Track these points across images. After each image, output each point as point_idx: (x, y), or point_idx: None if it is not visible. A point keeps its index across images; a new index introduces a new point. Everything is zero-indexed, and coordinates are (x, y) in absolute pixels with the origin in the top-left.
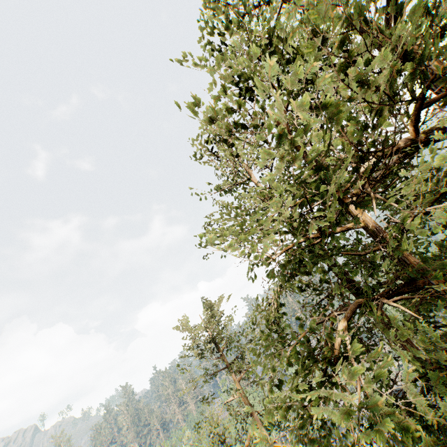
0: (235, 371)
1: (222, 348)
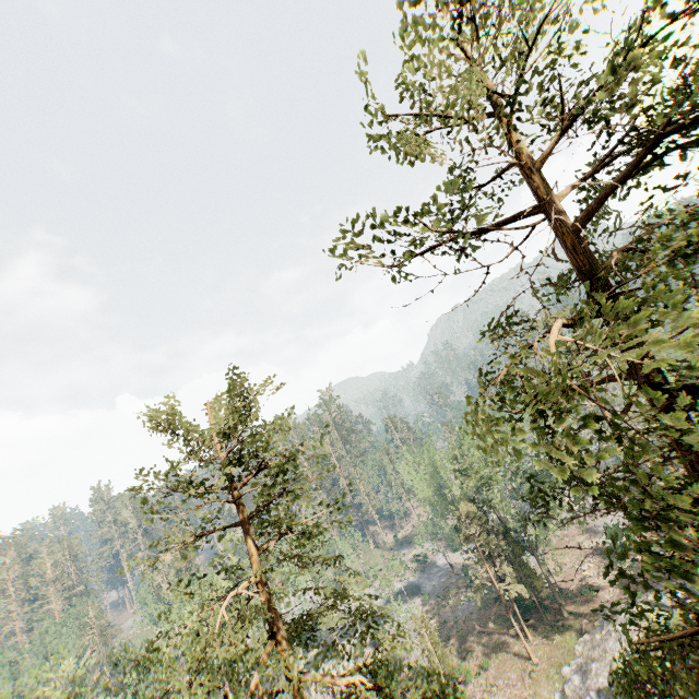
0: (264, 533)
1: (237, 486)
